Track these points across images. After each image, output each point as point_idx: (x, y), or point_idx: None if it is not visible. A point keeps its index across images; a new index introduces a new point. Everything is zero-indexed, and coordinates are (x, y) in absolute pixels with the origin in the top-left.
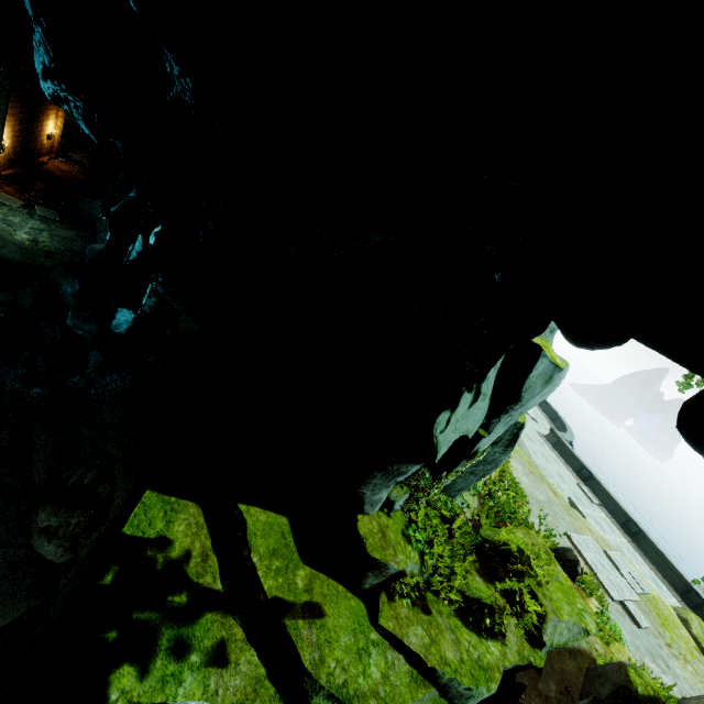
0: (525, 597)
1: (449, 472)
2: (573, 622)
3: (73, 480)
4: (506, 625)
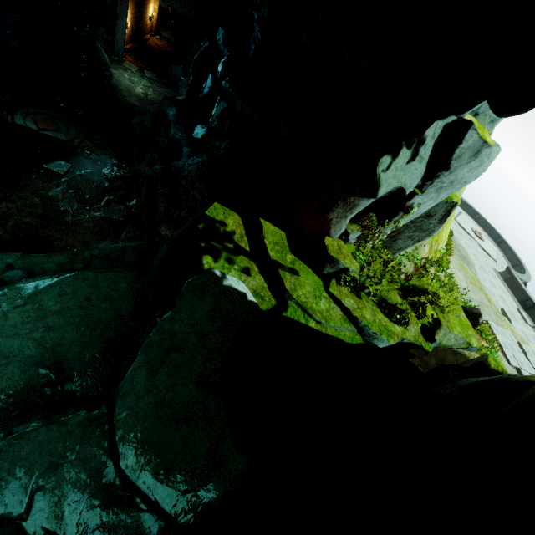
0: (427, 308)
1: (389, 220)
2: (461, 336)
3: (176, 214)
4: (410, 322)
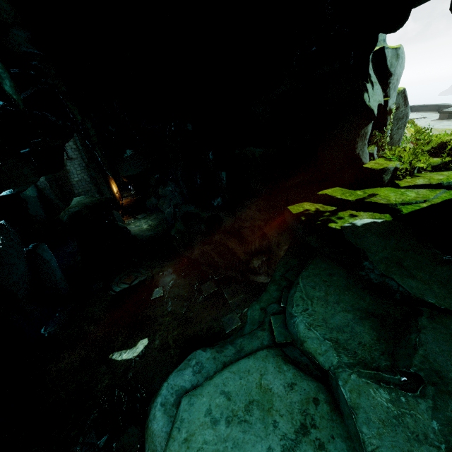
0: None
1: (385, 126)
2: None
3: (253, 248)
4: None
